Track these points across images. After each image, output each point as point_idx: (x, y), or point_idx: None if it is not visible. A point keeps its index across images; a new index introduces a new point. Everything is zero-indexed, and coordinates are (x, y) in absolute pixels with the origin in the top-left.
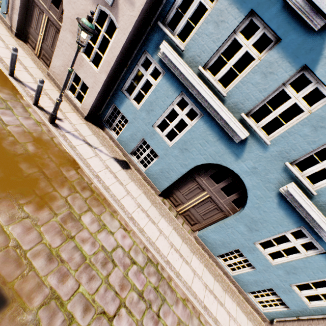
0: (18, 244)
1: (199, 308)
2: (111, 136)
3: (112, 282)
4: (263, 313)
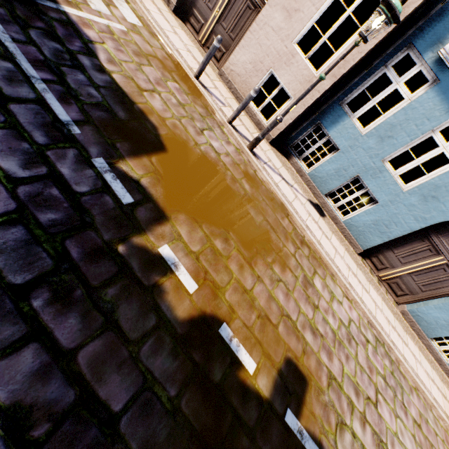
0: (287, 314)
1: (432, 400)
2: (300, 169)
3: (361, 364)
4: None
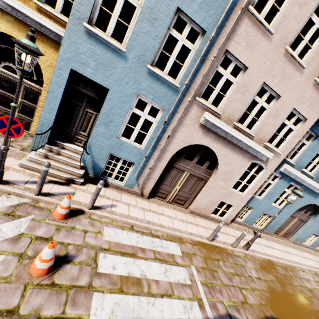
0: None
1: None
2: (239, 222)
3: None
4: None
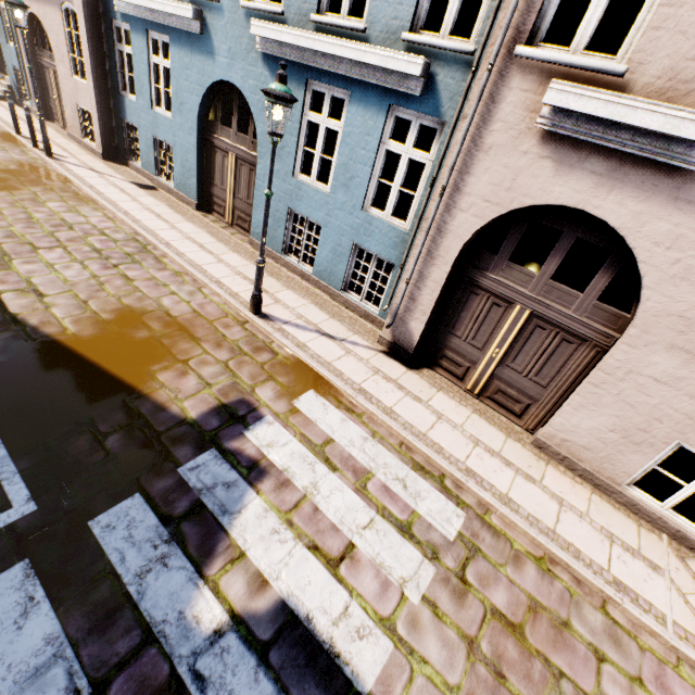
0: None
1: (202, 278)
2: (136, 168)
3: (58, 236)
4: (378, 314)
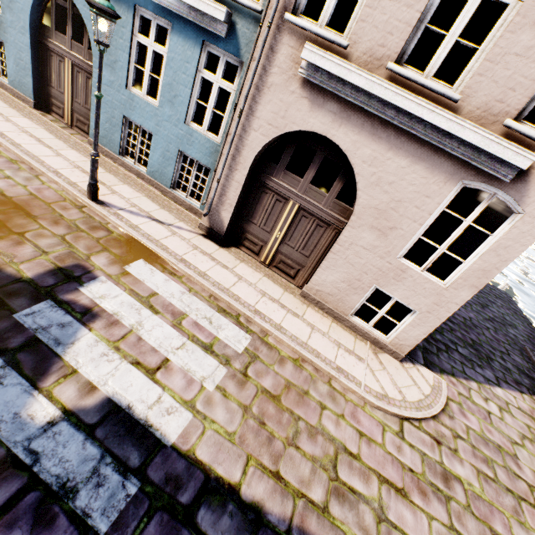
0: None
1: (40, 167)
2: None
3: None
4: (200, 208)
